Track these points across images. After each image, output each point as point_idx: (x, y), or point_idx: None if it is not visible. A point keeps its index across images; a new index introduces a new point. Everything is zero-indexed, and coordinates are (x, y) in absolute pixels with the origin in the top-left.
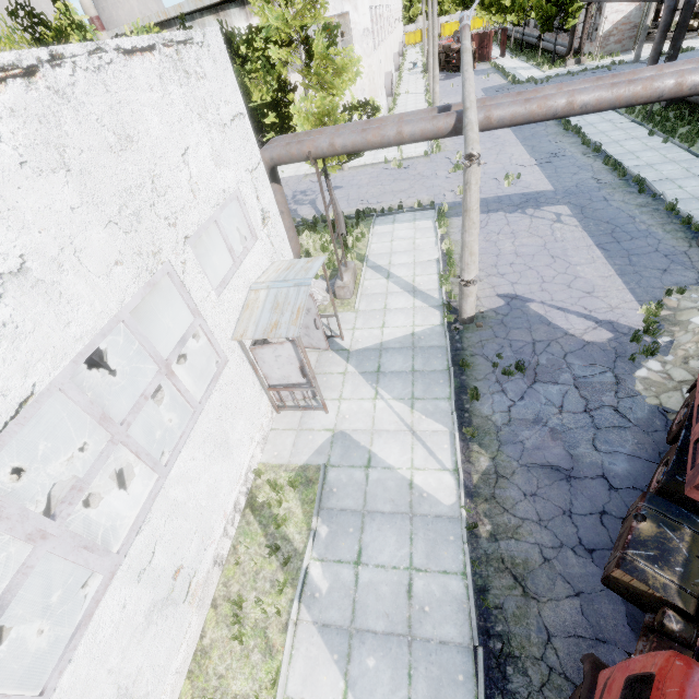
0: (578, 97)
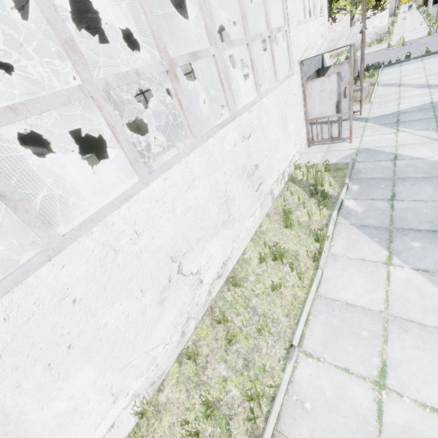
0: None
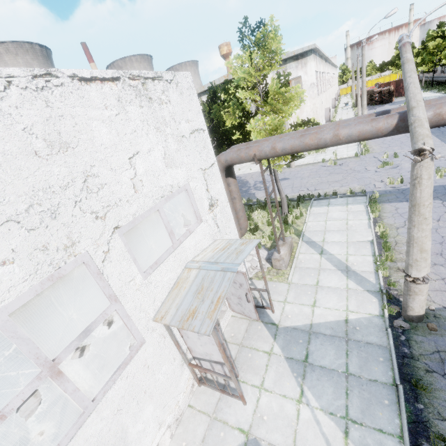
0: None
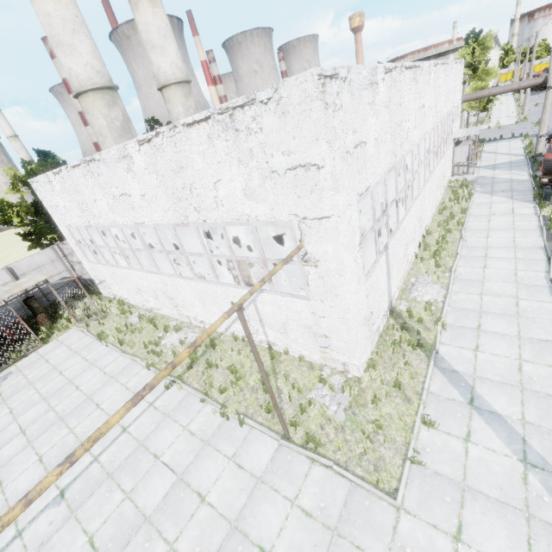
0: None
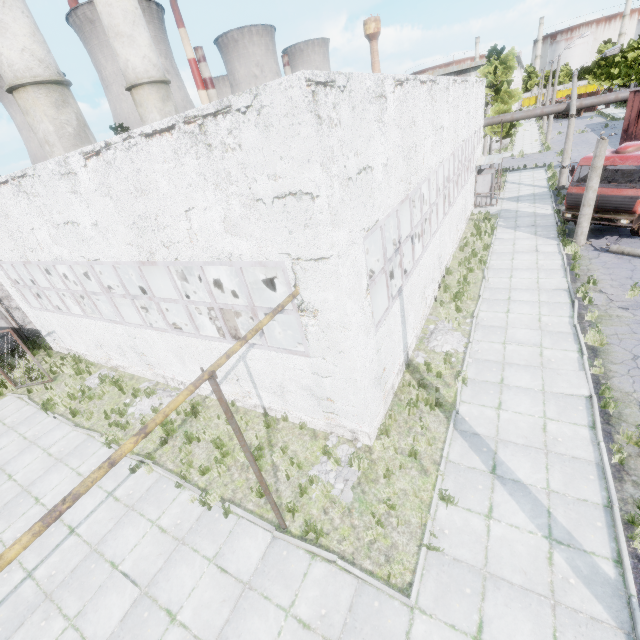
0: (620, 95)
